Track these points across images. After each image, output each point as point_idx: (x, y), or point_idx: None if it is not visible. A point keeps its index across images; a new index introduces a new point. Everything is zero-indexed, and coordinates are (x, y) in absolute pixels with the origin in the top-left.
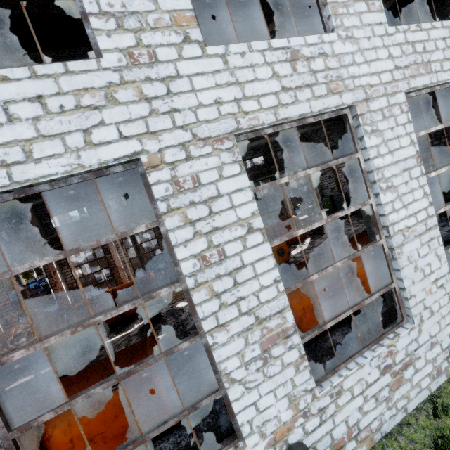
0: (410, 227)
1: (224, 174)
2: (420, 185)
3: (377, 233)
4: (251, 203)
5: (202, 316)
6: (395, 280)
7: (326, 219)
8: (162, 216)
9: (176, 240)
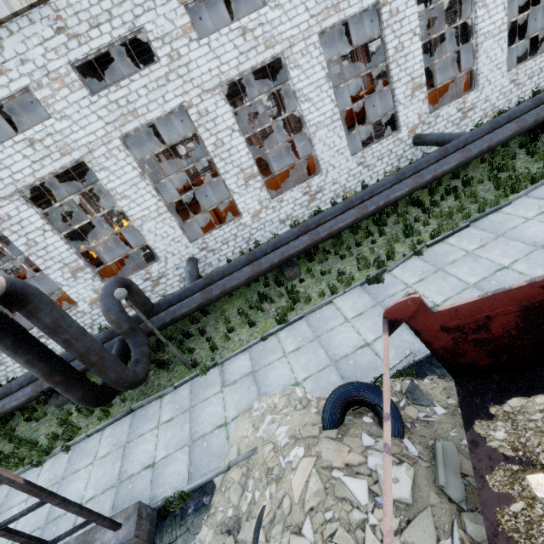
0: (490, 31)
1: (408, 6)
2: (502, 2)
3: (472, 37)
4: (416, 21)
5: (393, 75)
6: (475, 65)
7: (447, 29)
8: (385, 29)
9: (388, 40)
